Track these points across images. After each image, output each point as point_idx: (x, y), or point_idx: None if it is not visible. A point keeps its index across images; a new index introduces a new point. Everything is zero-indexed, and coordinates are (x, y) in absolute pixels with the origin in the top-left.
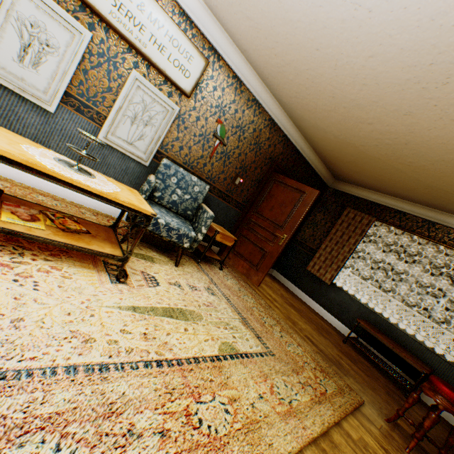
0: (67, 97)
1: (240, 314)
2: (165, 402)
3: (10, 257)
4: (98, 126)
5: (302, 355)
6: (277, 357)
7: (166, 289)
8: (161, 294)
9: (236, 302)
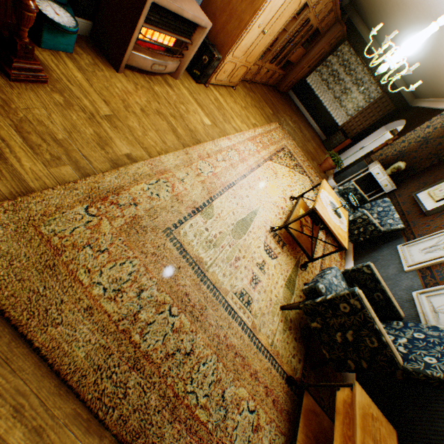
0: (425, 269)
1: (207, 285)
2: (221, 171)
3: (285, 215)
4: (423, 289)
5: (97, 275)
6: (160, 232)
7: (260, 253)
8: (258, 240)
9: (216, 321)
